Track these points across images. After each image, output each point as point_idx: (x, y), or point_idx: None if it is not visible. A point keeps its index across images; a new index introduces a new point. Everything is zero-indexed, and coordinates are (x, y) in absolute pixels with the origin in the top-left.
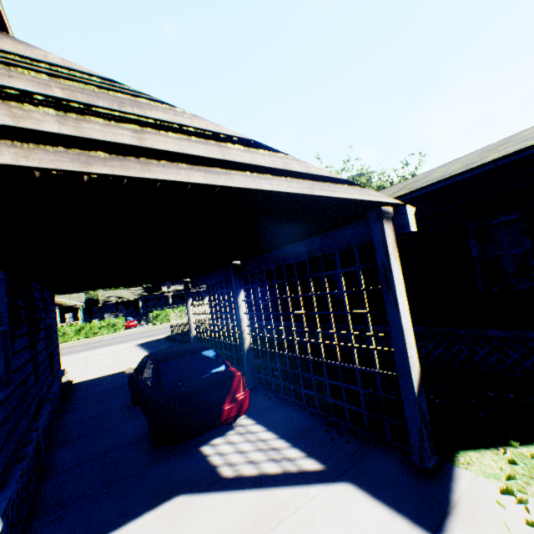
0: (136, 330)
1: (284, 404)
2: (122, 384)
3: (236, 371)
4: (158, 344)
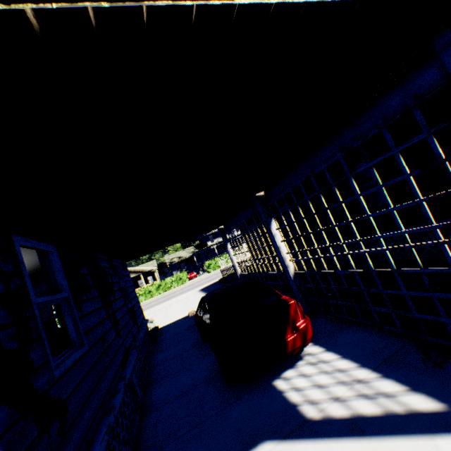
0: (196, 280)
1: (351, 325)
2: (192, 324)
3: (289, 299)
4: (214, 287)
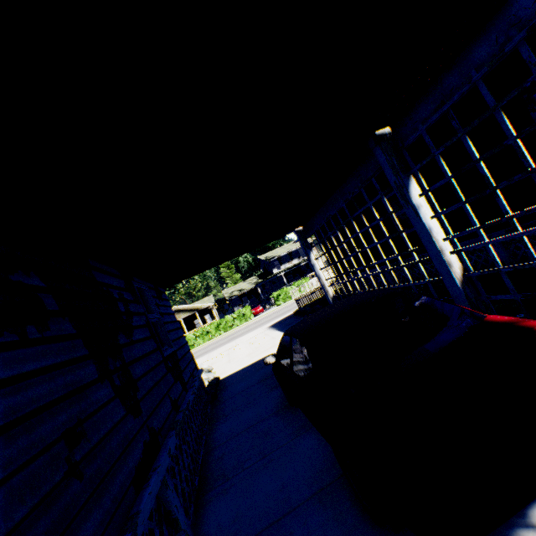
0: (263, 315)
1: None
2: (267, 374)
3: (523, 321)
4: (288, 321)
